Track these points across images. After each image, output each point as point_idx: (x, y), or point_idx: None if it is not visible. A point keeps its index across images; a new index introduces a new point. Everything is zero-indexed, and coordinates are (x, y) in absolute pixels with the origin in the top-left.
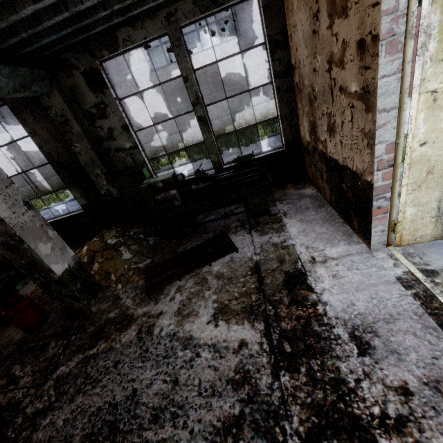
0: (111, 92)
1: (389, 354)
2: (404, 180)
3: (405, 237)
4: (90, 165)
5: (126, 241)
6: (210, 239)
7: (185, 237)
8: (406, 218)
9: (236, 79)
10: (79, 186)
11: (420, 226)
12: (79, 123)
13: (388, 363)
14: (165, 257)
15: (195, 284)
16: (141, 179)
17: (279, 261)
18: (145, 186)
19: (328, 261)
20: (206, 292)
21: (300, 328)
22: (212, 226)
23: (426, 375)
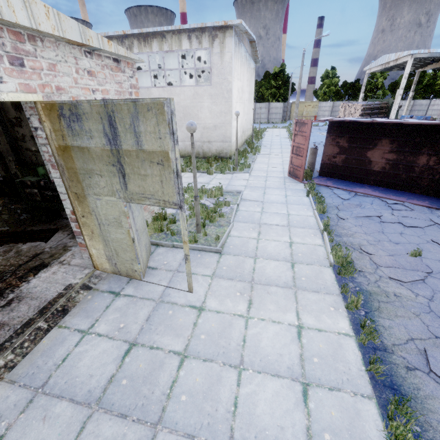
0: (26, 114)
1: (9, 310)
2: (84, 232)
3: (99, 266)
4: (6, 153)
5: (3, 210)
6: (45, 229)
7: (43, 223)
8: (94, 254)
9: (202, 117)
10: (1, 162)
11: (103, 262)
12: (2, 125)
13: (3, 313)
14: (16, 230)
15: (3, 251)
16: (36, 174)
17: (51, 255)
18: (18, 181)
19: (65, 265)
20: (1, 257)
21: (2, 288)
22: (63, 222)
23: (5, 321)
